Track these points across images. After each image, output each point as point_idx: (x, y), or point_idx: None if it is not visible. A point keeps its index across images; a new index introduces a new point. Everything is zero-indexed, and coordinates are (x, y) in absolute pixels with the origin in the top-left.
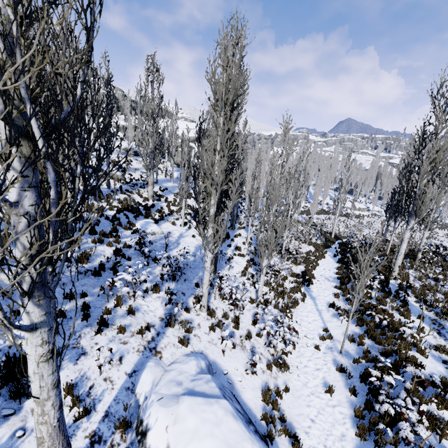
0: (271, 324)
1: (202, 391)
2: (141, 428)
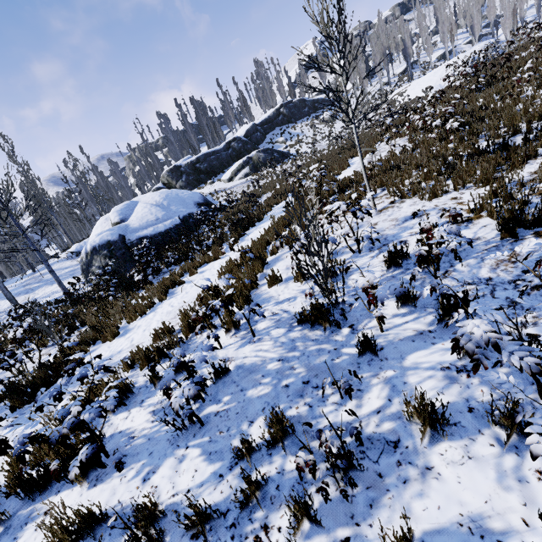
0: None
1: None
2: None
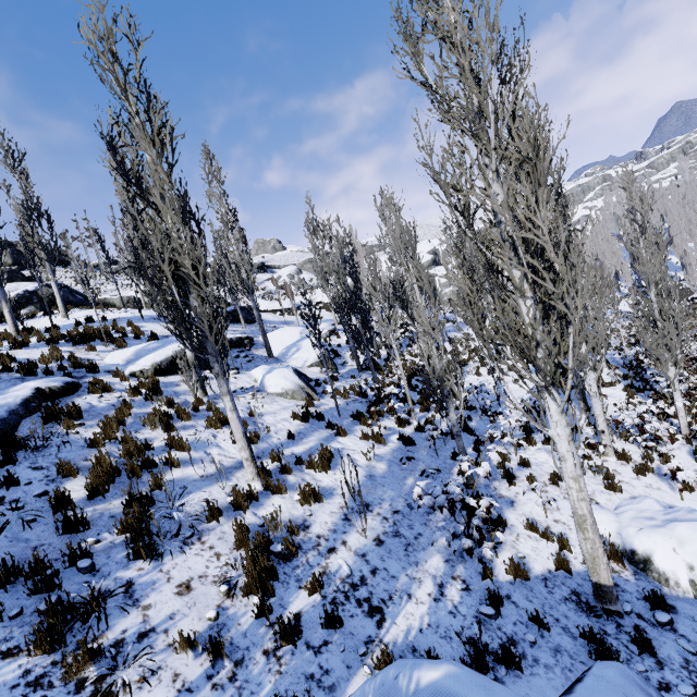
0: None
1: (691, 520)
2: (637, 557)
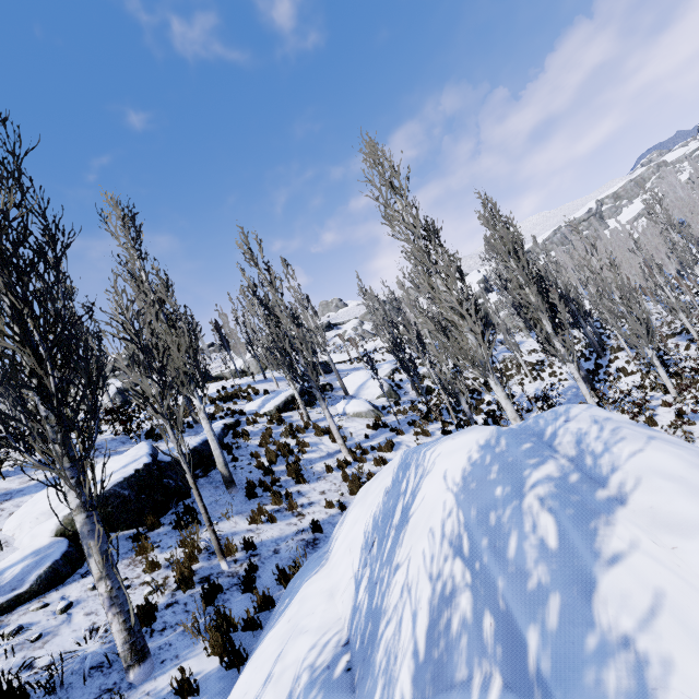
0: (691, 401)
1: None
2: None
